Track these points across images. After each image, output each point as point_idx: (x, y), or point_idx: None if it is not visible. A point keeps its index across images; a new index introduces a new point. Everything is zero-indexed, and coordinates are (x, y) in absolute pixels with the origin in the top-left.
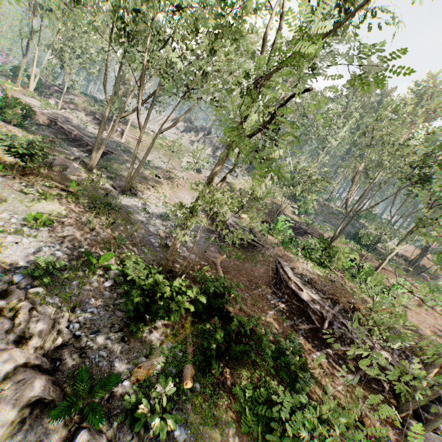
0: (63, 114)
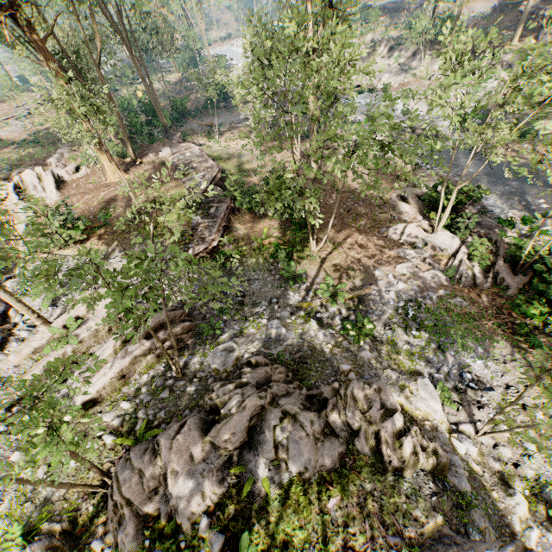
0: (386, 1)
